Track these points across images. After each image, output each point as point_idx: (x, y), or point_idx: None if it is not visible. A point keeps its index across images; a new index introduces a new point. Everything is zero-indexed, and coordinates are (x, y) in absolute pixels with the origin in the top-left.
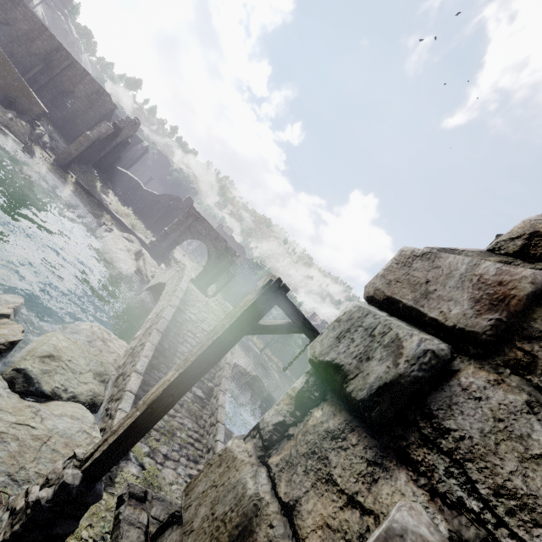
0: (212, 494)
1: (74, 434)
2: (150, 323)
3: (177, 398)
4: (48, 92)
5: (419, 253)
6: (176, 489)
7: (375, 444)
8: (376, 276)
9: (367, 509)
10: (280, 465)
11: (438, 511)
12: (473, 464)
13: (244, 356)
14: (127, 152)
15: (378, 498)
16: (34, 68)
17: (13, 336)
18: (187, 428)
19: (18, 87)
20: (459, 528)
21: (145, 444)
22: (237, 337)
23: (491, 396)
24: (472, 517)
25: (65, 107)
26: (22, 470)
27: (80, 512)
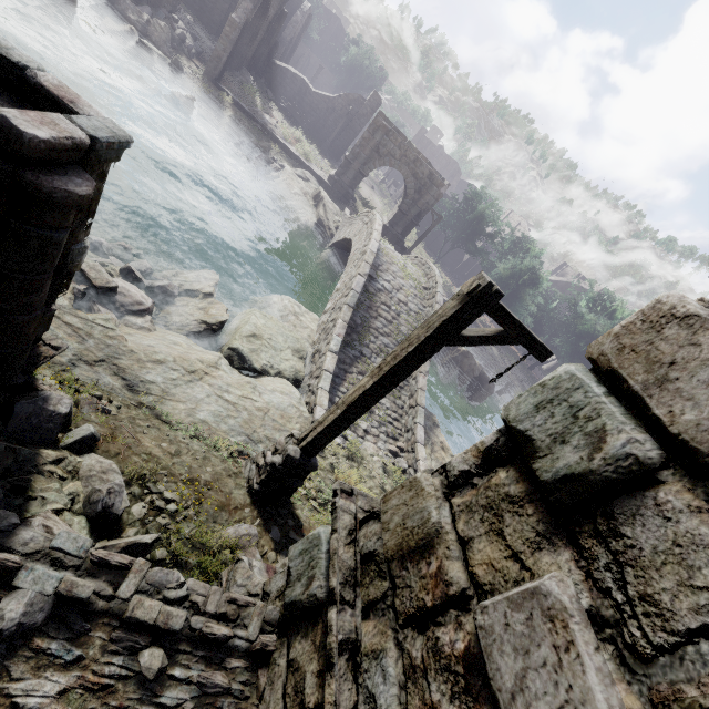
0: (404, 510)
1: (286, 407)
2: (339, 296)
3: (373, 403)
4: None
5: (681, 313)
6: (377, 460)
7: (548, 521)
8: (608, 333)
9: (526, 566)
10: (461, 507)
11: (585, 590)
12: (632, 570)
13: None
14: (284, 31)
15: (538, 563)
16: None
17: (220, 317)
18: (385, 407)
19: None
20: (597, 607)
21: None
22: (434, 349)
23: (682, 522)
24: (612, 605)
25: None
26: (255, 433)
27: (303, 476)
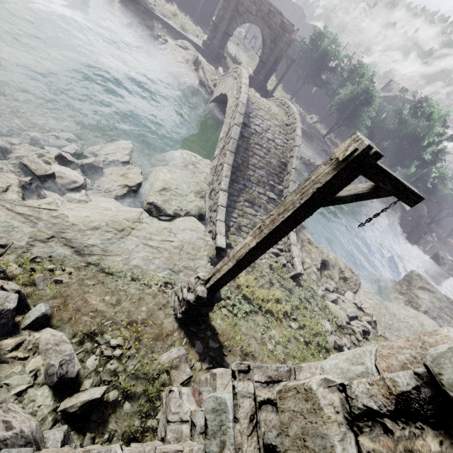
0: (302, 421)
1: (195, 241)
2: (222, 144)
3: (257, 256)
4: None
5: None
6: (265, 262)
7: None
8: None
9: None
10: None
11: None
12: None
13: (307, 146)
14: None
15: None
16: None
17: (137, 179)
18: None
19: None
20: None
21: (239, 236)
22: (309, 212)
23: None
24: None
25: None
26: (175, 266)
27: (212, 305)
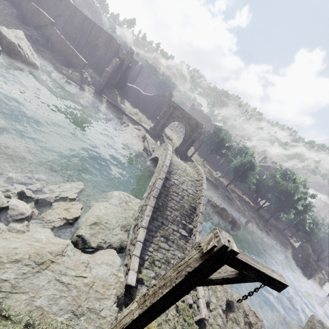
0: None
1: (108, 277)
2: (150, 190)
3: (141, 327)
4: (86, 49)
5: None
6: None
7: None
8: None
9: None
10: None
11: None
12: None
13: (214, 192)
14: (131, 73)
15: None
16: (77, 37)
17: (76, 214)
18: (177, 257)
19: (71, 53)
20: None
21: (152, 270)
22: (185, 291)
23: None
24: None
25: (97, 54)
26: (79, 307)
27: None
